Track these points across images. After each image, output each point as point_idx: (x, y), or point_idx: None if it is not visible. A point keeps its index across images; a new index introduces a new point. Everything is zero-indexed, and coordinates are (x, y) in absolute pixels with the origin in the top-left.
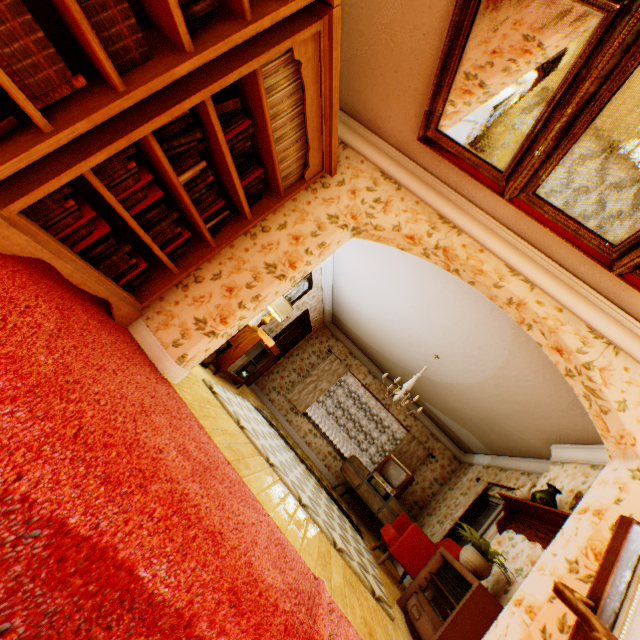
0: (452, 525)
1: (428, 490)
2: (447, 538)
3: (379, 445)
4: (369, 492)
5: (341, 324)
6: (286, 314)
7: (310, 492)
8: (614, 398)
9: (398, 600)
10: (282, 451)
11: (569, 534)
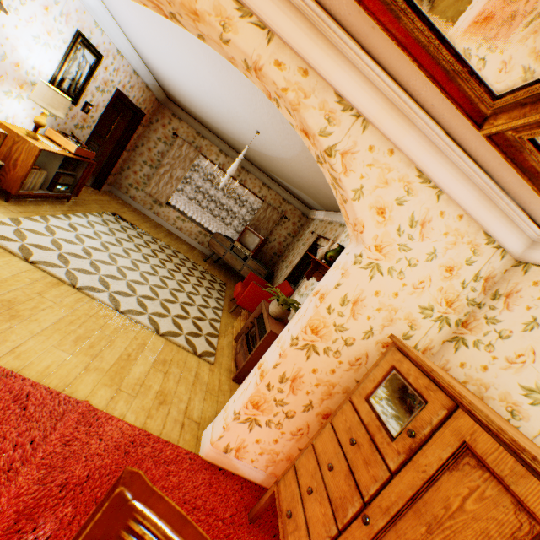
0: (293, 269)
1: (284, 244)
2: (285, 282)
3: (241, 218)
4: (232, 258)
5: (176, 101)
6: (62, 109)
7: (149, 289)
8: (352, 187)
9: (235, 338)
10: (121, 258)
11: (301, 314)
